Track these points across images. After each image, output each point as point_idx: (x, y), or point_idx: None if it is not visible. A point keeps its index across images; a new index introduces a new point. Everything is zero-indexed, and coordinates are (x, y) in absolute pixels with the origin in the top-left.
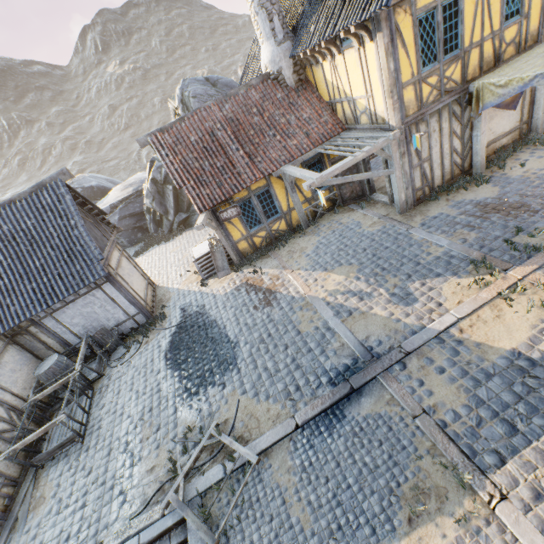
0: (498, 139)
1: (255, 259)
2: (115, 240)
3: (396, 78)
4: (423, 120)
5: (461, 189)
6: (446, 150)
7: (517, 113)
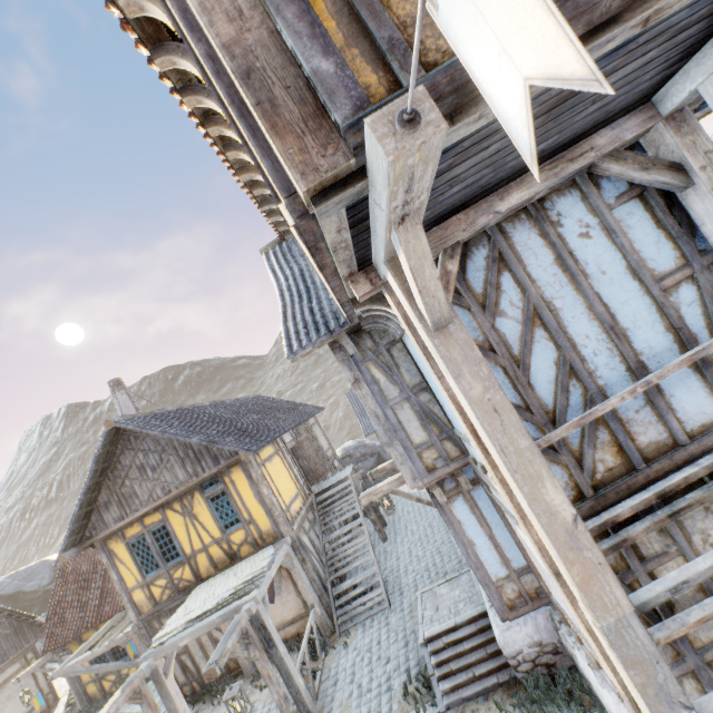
0: (280, 628)
1: (90, 712)
2: (30, 647)
3: (122, 584)
4: (163, 614)
5: (219, 697)
6: (207, 641)
7: (295, 599)
